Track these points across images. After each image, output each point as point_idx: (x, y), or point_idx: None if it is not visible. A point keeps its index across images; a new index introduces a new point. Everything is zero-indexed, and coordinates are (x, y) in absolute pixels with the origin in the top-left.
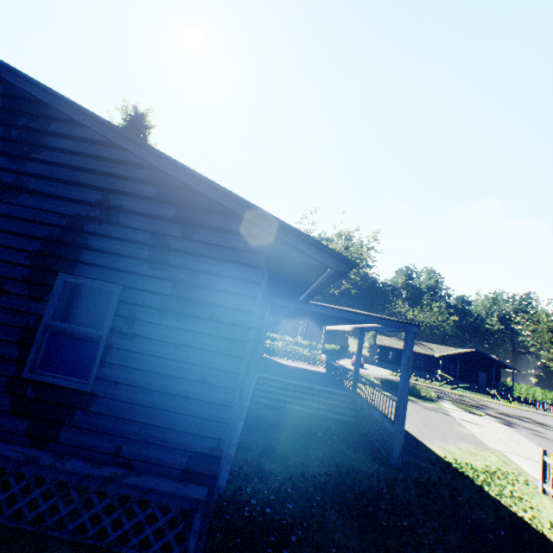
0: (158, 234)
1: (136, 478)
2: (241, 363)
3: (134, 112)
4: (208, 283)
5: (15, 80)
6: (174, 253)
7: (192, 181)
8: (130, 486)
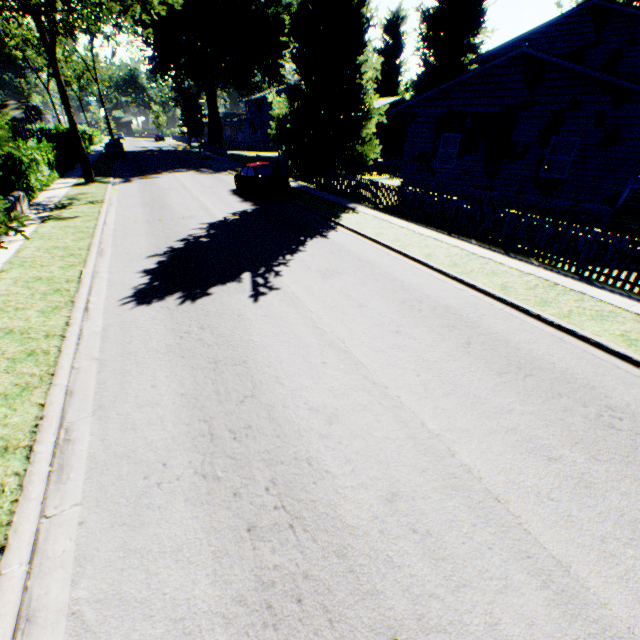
0: (600, 111)
1: (582, 204)
2: (635, 162)
3: None
4: (624, 130)
5: (539, 55)
6: (608, 118)
7: (626, 84)
8: (578, 209)
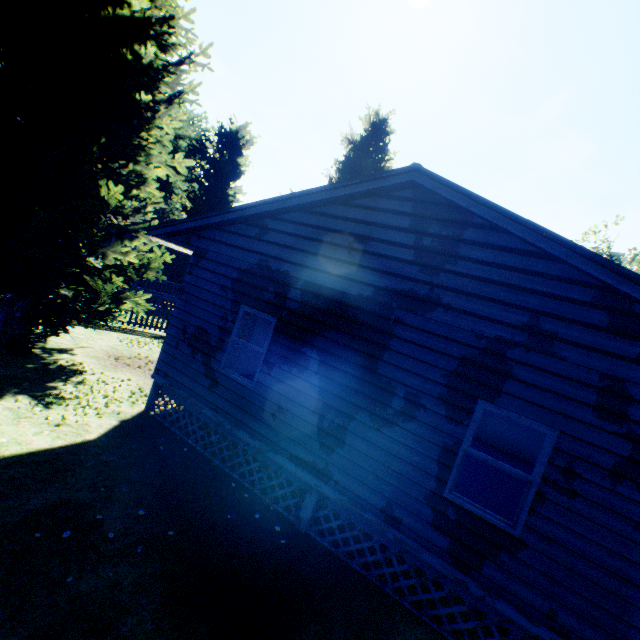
0: (610, 376)
1: None
2: None
3: (377, 120)
4: None
5: (451, 196)
6: (636, 405)
7: None
8: None
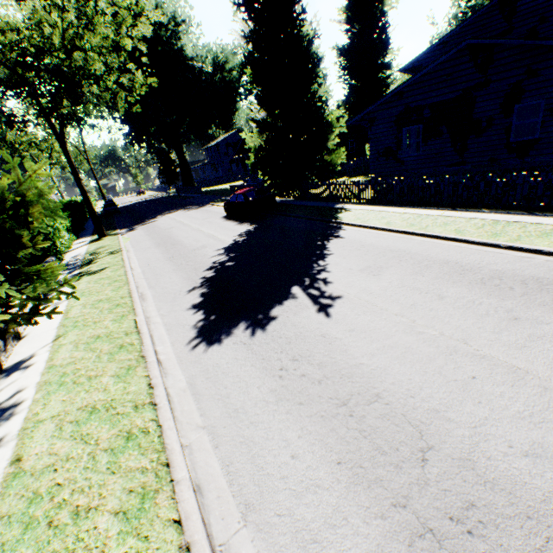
0: None
1: None
2: None
3: None
4: None
5: (486, 42)
6: None
7: None
8: None
